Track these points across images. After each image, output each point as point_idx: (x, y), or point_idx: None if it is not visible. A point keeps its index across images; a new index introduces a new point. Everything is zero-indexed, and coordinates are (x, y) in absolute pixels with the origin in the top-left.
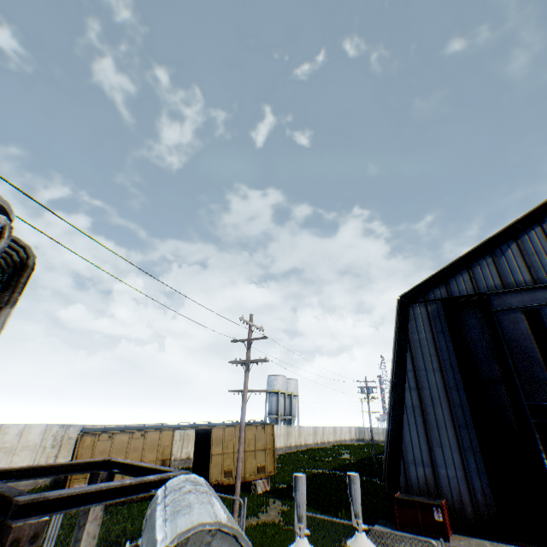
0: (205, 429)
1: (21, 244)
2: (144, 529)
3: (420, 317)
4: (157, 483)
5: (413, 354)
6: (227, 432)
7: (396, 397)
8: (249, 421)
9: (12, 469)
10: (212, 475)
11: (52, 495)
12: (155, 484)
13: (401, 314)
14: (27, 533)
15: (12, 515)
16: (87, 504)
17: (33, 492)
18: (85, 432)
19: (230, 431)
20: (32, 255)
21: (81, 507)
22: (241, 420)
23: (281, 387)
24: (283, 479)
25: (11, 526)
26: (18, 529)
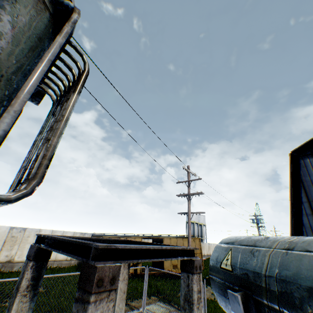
0: (158, 239)
1: (79, 51)
2: (251, 277)
3: (310, 165)
4: (179, 253)
5: (306, 190)
6: (172, 241)
7: (295, 221)
8: (184, 236)
9: (73, 237)
10: (165, 266)
11: (119, 245)
12: (177, 253)
13: (293, 164)
14: (107, 275)
15: (92, 258)
16: (142, 259)
17: (69, 268)
18: (94, 236)
19: (174, 240)
20: (86, 62)
21: (138, 260)
22: (188, 230)
23: (195, 219)
24: (207, 273)
25: (94, 267)
26: (100, 270)
